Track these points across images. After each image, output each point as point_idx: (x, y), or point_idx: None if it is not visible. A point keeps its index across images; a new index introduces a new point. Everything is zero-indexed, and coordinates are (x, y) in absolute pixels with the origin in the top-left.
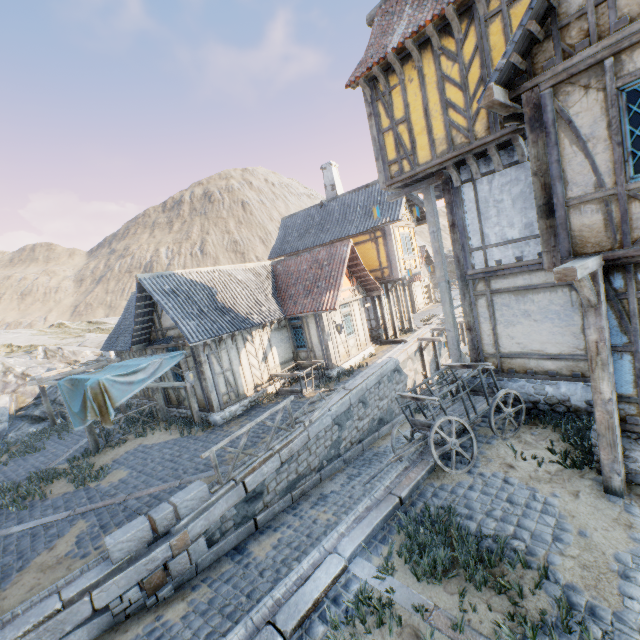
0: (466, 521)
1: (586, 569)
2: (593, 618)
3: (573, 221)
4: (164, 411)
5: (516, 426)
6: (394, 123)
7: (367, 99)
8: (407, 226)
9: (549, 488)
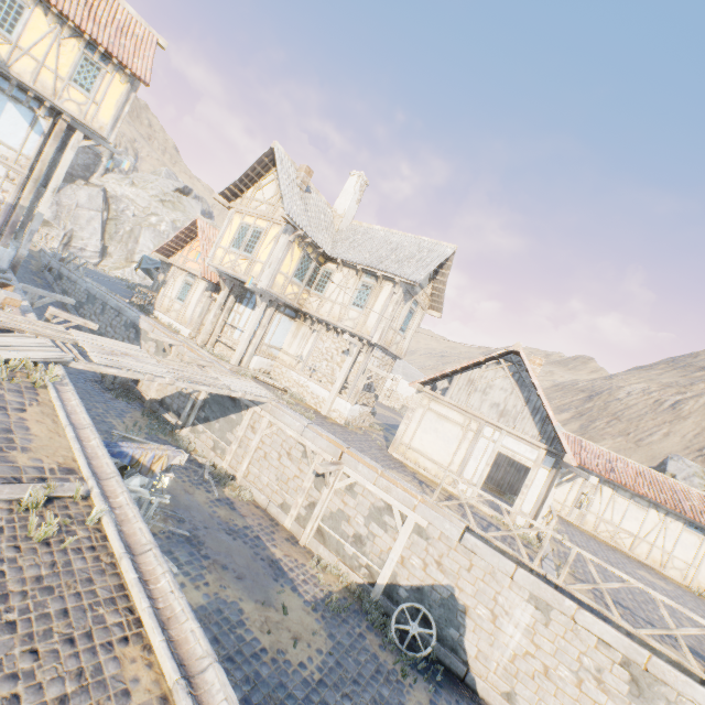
0: None
1: None
2: None
3: None
4: None
5: None
6: None
7: None
8: (265, 219)
9: None
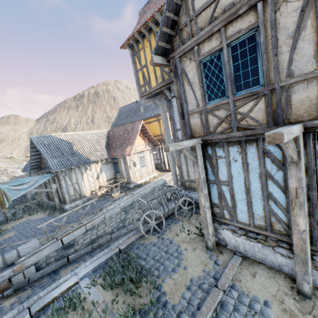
0: (142, 261)
1: (175, 285)
2: (163, 307)
3: (191, 121)
4: (46, 203)
5: (190, 215)
6: (141, 67)
7: (131, 54)
8: None
9: (186, 246)
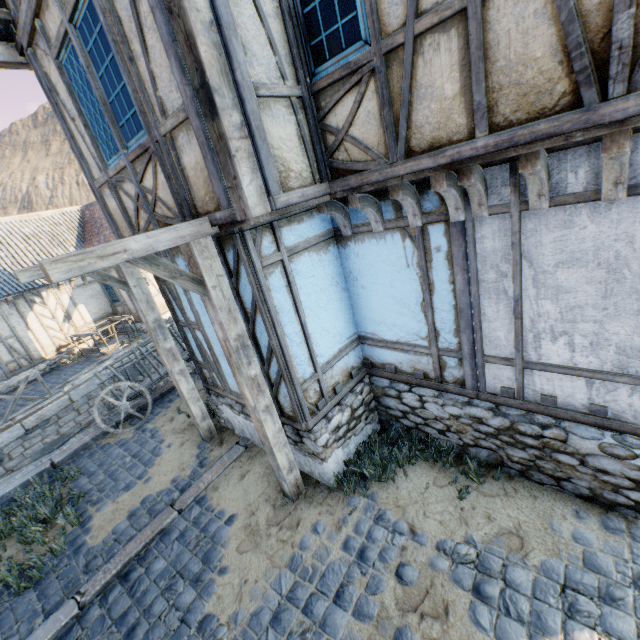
0: (84, 478)
1: (114, 512)
2: (72, 555)
3: (109, 204)
4: None
5: None
6: None
7: None
8: None
9: (173, 439)
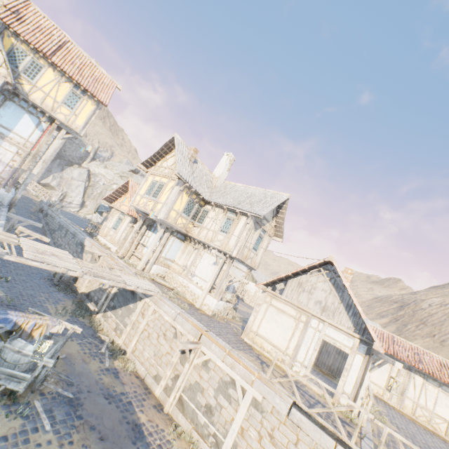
0: None
1: None
2: None
3: None
4: None
5: None
6: None
7: None
8: (167, 177)
9: None
